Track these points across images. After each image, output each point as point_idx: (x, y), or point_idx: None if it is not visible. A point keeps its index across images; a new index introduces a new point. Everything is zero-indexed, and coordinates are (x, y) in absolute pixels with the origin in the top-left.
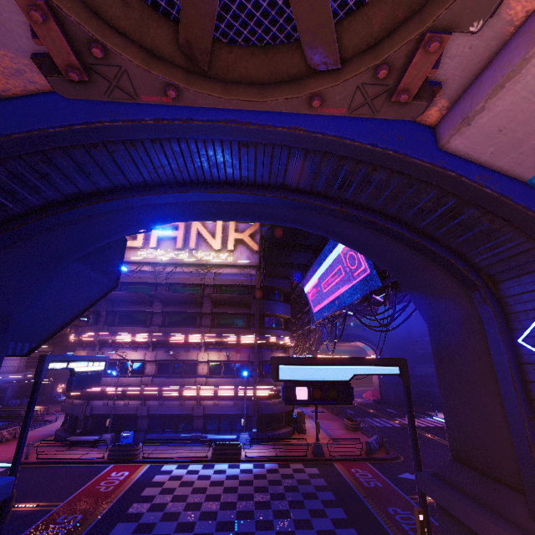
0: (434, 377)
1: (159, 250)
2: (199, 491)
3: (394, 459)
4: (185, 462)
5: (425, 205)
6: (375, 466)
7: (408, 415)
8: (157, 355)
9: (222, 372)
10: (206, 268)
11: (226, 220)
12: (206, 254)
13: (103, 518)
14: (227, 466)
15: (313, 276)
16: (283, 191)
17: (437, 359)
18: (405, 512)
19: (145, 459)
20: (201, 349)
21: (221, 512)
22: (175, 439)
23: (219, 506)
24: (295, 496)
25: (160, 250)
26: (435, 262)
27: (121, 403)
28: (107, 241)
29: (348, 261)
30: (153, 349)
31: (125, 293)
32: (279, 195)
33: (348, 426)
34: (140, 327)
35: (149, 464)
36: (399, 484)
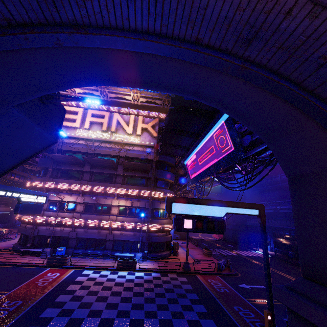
0: (258, 227)
1: (90, 130)
2: (107, 288)
3: (234, 275)
4: (98, 269)
5: (325, 56)
6: (223, 278)
7: (263, 244)
8: (85, 199)
9: (127, 213)
10: (121, 145)
11: (141, 88)
12: (122, 136)
13: (37, 304)
14: (127, 273)
15: (192, 154)
16: (196, 46)
17: (295, 203)
18: (245, 310)
19: (71, 266)
20: (114, 198)
21: (121, 304)
22: (93, 254)
23: (120, 300)
24: (172, 296)
25: (91, 130)
26: (315, 118)
27: (58, 229)
28: (45, 93)
29: (220, 141)
30: (82, 195)
31: (65, 156)
32: (192, 48)
33: (204, 253)
34: (74, 180)
35: (74, 269)
36: (239, 291)
